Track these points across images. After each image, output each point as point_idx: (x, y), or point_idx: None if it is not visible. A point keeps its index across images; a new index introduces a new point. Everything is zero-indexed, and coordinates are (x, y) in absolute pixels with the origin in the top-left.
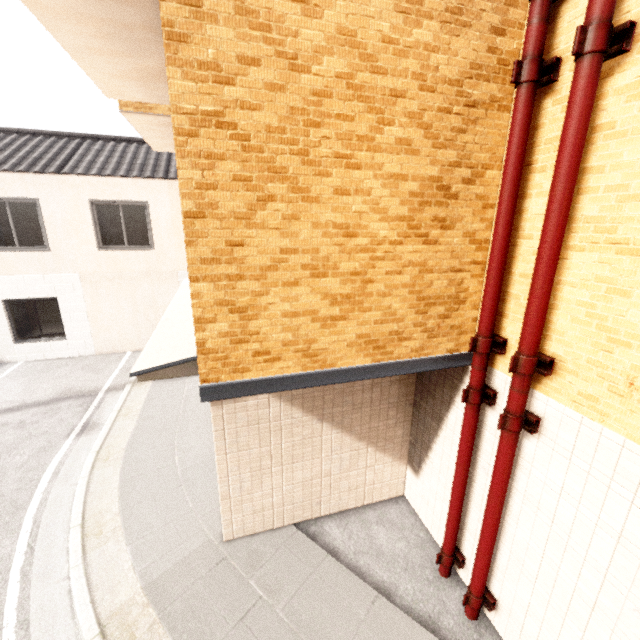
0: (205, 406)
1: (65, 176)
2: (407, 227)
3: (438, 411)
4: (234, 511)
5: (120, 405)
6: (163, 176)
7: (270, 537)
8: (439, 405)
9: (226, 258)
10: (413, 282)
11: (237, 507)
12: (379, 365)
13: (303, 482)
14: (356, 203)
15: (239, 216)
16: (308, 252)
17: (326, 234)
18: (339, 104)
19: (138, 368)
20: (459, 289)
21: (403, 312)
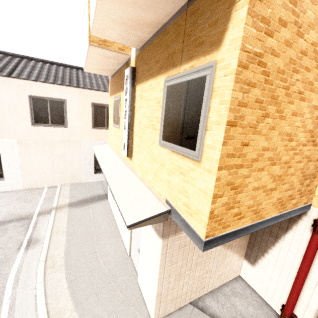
0: (107, 223)
1: (13, 79)
2: (310, 136)
3: (276, 232)
4: (162, 302)
5: (51, 225)
6: (76, 86)
7: (180, 314)
8: (277, 229)
9: (238, 153)
10: (303, 167)
11: (164, 299)
12: (281, 215)
13: (198, 277)
14: (297, 121)
15: (251, 126)
16: (272, 150)
17: (282, 139)
18: (307, 60)
19: (130, 220)
20: (316, 170)
21: (296, 184)
